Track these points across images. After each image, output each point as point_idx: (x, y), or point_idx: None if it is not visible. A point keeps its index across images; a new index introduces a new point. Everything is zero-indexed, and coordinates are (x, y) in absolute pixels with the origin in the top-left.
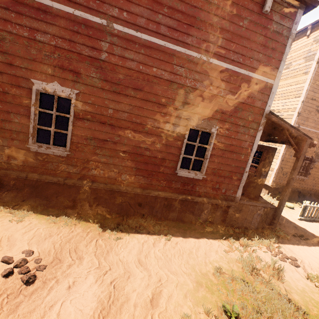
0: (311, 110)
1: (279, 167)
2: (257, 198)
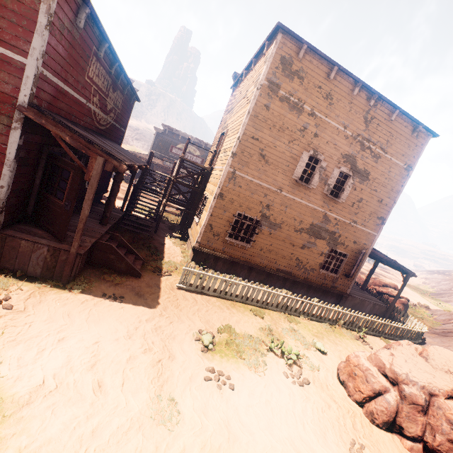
0: (253, 153)
1: (208, 224)
2: (61, 237)
